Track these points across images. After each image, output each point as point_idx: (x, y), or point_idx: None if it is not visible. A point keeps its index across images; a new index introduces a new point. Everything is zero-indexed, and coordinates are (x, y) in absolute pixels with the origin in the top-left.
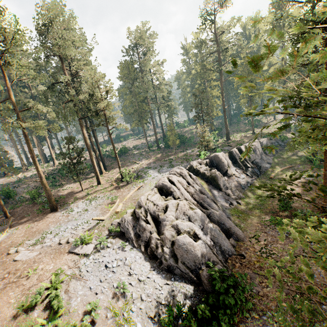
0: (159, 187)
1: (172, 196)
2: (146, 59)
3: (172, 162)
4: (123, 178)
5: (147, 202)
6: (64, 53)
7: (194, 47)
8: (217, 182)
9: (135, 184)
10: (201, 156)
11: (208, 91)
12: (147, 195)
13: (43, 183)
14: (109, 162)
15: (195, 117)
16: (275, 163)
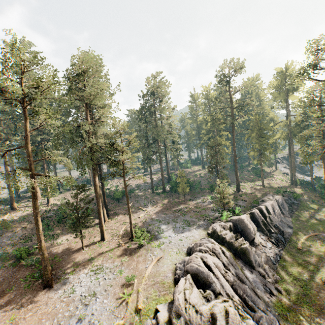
0: (193, 272)
1: (211, 289)
2: (161, 105)
3: (185, 216)
4: (134, 236)
5: (187, 306)
6: (91, 100)
7: (203, 98)
8: (248, 257)
9: (149, 250)
10: (222, 217)
11: (217, 140)
12: (183, 290)
13: (41, 249)
14: (111, 205)
15: (208, 167)
16: (296, 227)
